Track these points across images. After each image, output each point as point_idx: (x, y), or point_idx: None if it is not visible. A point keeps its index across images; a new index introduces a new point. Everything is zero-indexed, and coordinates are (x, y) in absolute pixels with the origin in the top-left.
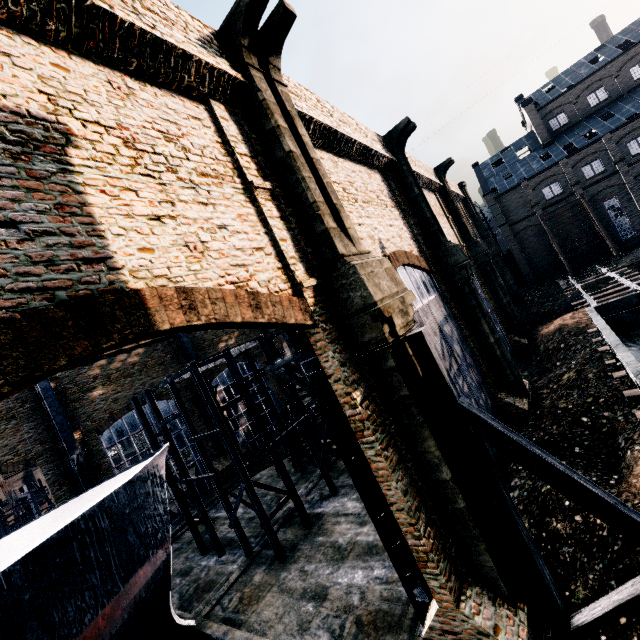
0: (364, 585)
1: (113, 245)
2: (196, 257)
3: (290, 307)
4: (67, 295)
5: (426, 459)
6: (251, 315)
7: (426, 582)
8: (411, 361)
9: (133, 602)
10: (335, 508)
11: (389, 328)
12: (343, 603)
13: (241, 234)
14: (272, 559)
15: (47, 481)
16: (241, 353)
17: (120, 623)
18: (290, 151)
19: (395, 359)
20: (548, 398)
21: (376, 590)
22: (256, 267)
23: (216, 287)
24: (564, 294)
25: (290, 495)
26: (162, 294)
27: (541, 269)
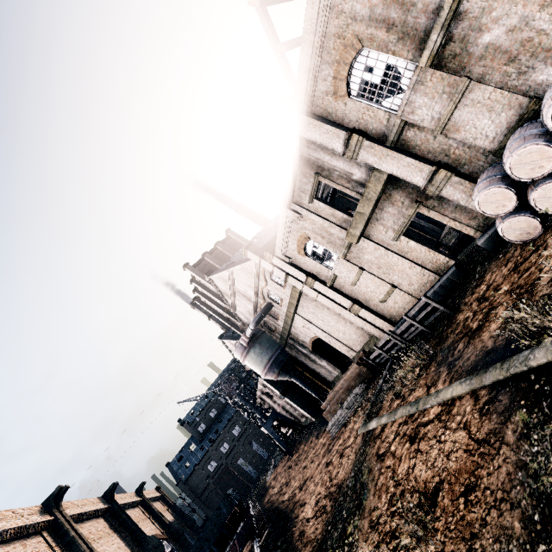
0: None
1: None
2: None
3: None
4: None
5: None
6: None
7: None
8: None
9: None
10: None
11: None
12: None
13: None
14: None
15: None
16: None
17: None
18: (73, 535)
19: None
20: None
21: None
22: None
23: None
24: None
25: None
26: None
27: None
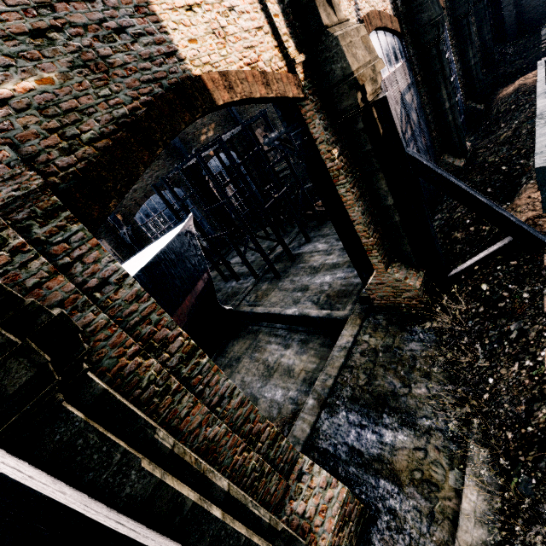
0: (331, 281)
1: (174, 39)
2: (222, 43)
3: (288, 83)
4: (167, 83)
5: (378, 194)
6: (265, 92)
7: (370, 266)
8: (375, 123)
9: (199, 297)
10: (310, 249)
11: (361, 95)
12: (318, 290)
13: (245, 14)
14: (271, 278)
15: (112, 248)
16: (225, 142)
17: (195, 305)
18: None
19: (364, 122)
20: (482, 156)
21: (338, 283)
22: (260, 48)
23: (239, 69)
24: (540, 47)
25: (279, 242)
26: (213, 78)
27: (528, 15)
